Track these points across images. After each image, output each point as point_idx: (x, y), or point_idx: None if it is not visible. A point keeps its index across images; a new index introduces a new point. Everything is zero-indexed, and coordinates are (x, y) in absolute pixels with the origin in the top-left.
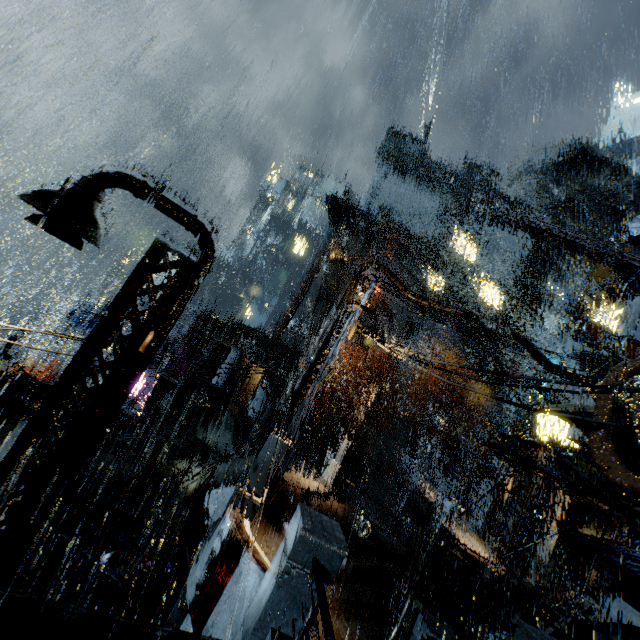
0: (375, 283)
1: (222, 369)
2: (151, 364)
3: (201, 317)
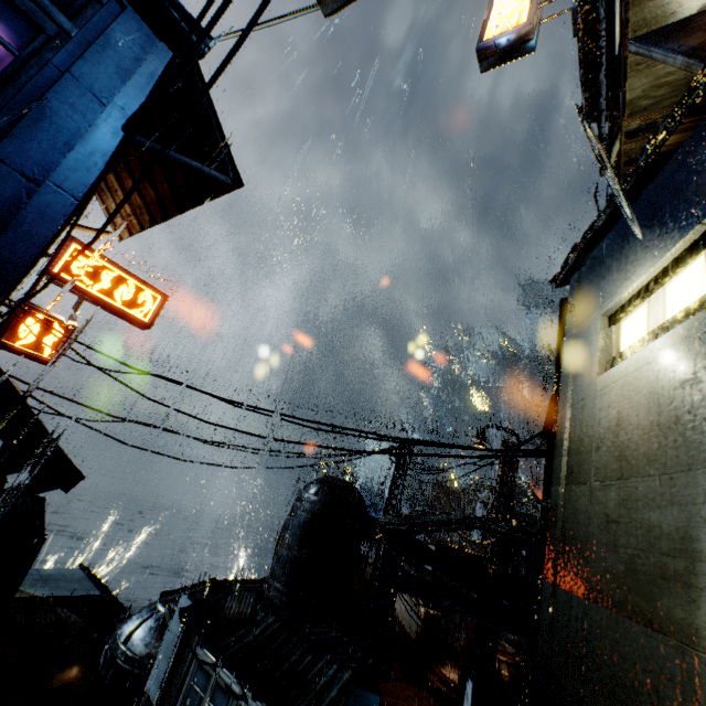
0: None
1: None
2: None
3: (437, 488)
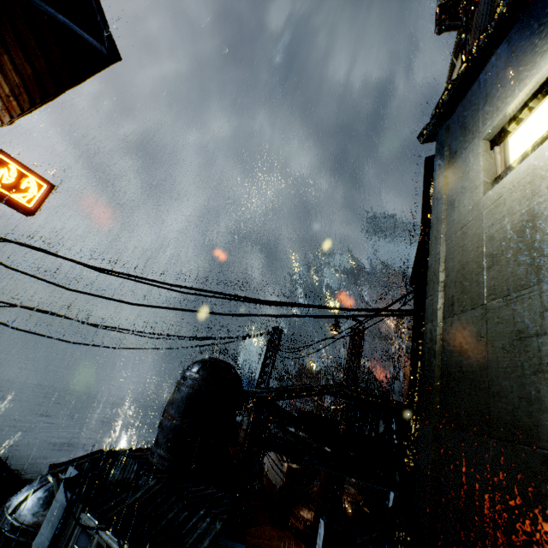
0: (407, 318)
1: (328, 398)
2: (293, 401)
3: (299, 370)
